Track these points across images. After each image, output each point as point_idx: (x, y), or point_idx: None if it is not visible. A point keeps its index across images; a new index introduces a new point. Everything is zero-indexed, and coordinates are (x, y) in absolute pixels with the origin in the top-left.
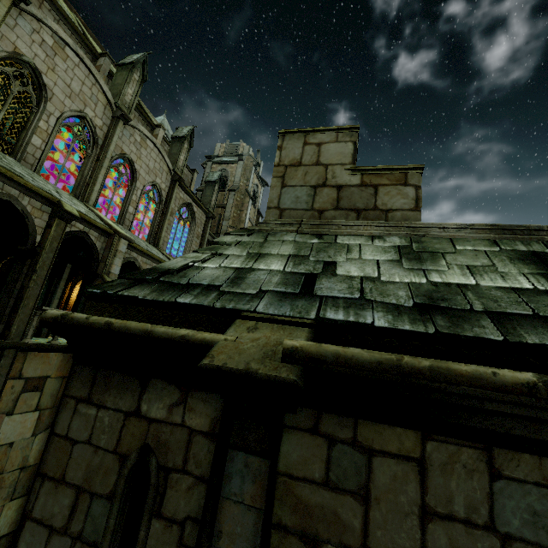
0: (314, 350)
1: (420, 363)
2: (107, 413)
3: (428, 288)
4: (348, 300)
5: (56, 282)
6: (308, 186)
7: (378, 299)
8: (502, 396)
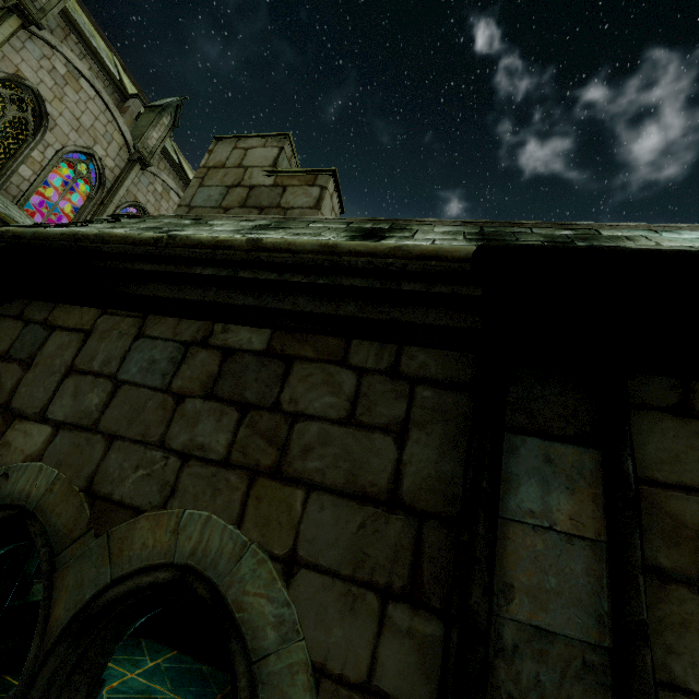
0: (22, 230)
1: (93, 232)
2: None
3: None
4: None
5: None
6: (223, 186)
7: None
8: (135, 249)
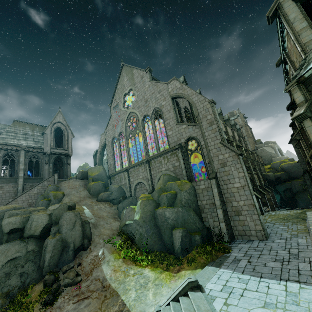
0: None
1: None
2: None
3: None
4: None
5: None
6: None
7: None
8: None
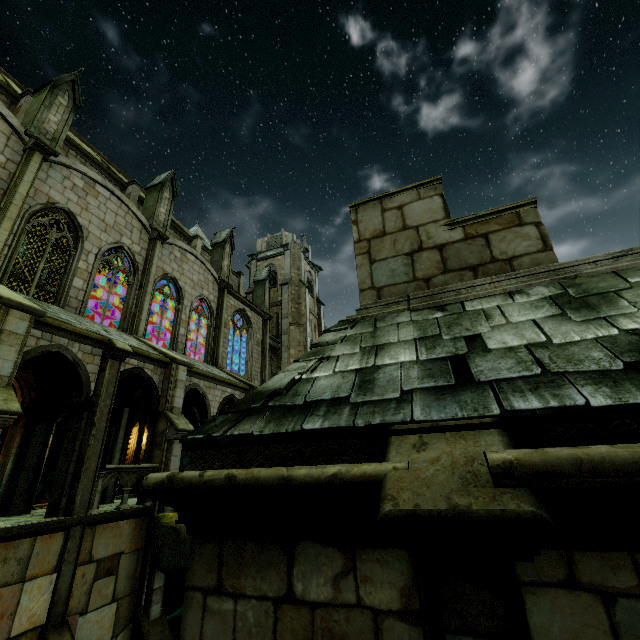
0: (539, 460)
1: None
2: (249, 604)
3: (628, 339)
4: (528, 378)
5: (115, 431)
6: (402, 255)
7: (569, 369)
8: None
